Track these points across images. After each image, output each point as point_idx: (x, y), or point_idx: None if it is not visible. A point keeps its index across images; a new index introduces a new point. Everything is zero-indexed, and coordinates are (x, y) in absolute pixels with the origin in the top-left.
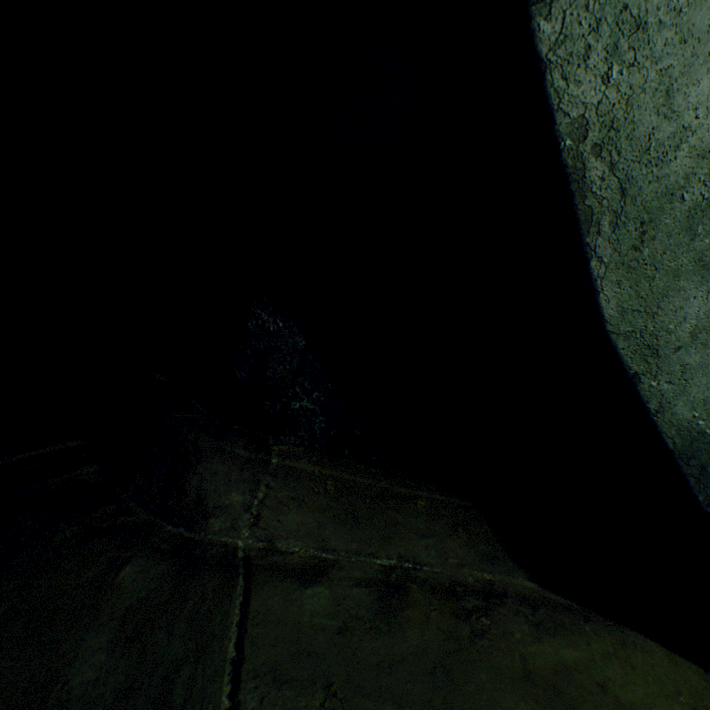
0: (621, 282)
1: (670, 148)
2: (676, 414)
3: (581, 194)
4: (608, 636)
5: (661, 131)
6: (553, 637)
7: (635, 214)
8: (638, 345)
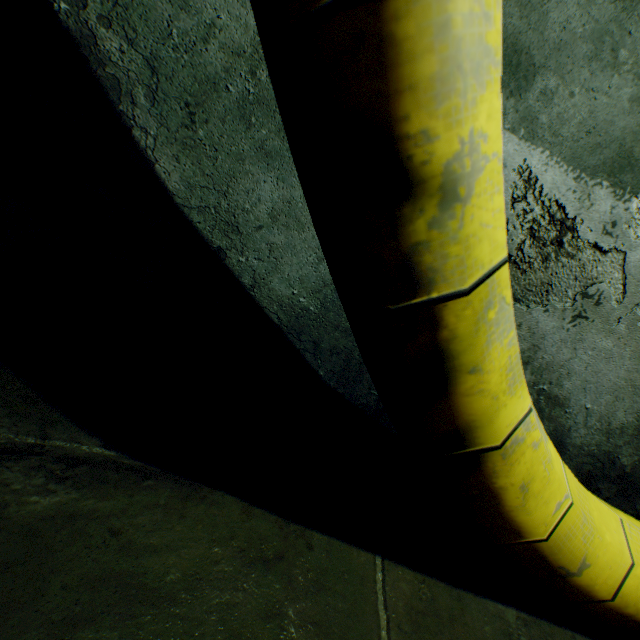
0: (181, 158)
1: (198, 39)
2: (275, 290)
3: (100, 61)
4: (170, 491)
5: (182, 21)
6: (78, 490)
7: (176, 94)
8: (217, 221)
